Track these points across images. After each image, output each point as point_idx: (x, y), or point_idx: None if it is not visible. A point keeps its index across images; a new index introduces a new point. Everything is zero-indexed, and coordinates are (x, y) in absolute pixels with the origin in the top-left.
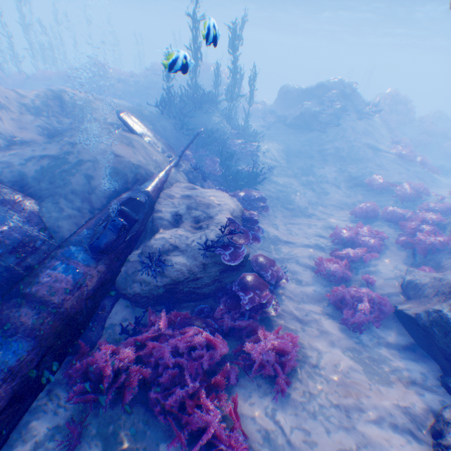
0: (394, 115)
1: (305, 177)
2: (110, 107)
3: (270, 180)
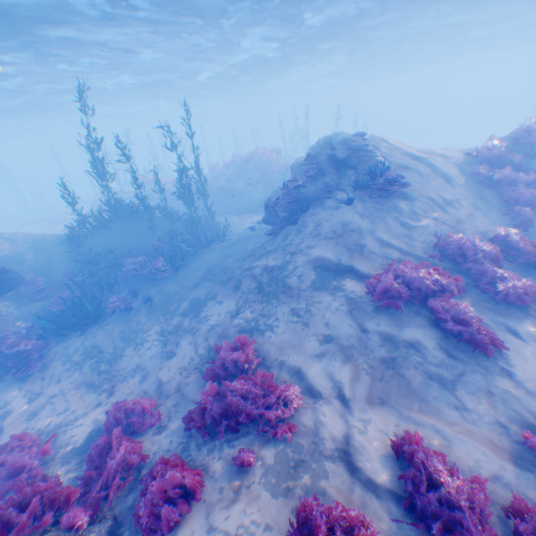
0: None
1: (182, 316)
2: (14, 242)
3: (130, 317)
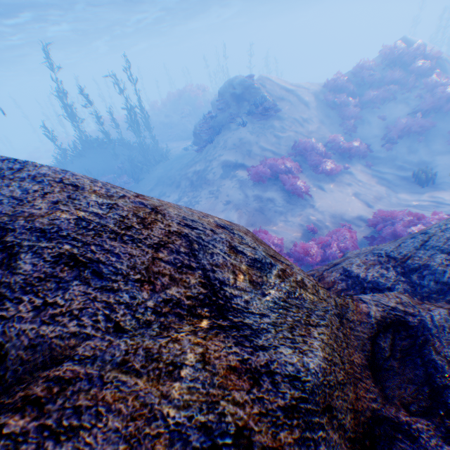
0: (374, 89)
1: None
2: None
3: None
